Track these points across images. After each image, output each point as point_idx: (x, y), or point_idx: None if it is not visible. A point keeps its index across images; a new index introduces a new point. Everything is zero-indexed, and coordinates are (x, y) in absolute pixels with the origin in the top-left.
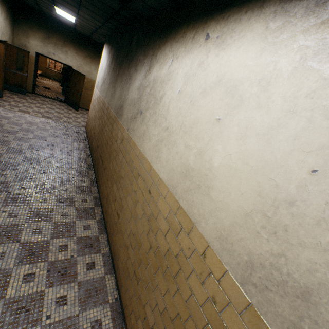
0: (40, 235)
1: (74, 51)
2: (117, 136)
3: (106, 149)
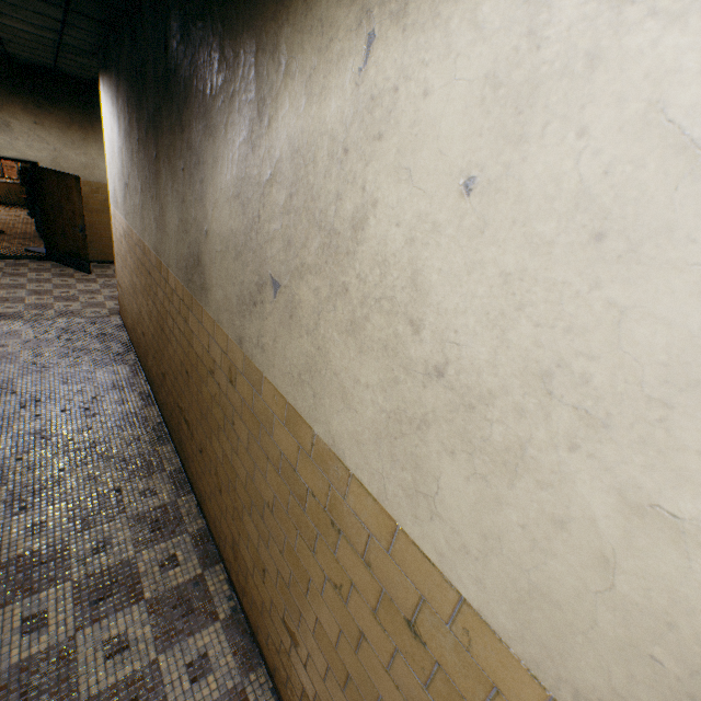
0: None
1: (27, 117)
2: (211, 357)
3: (187, 389)
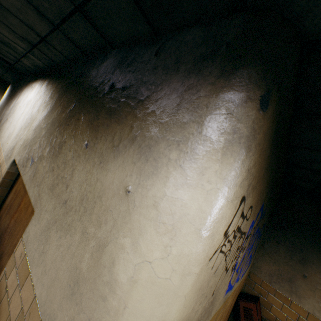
0: None
1: None
2: None
3: None
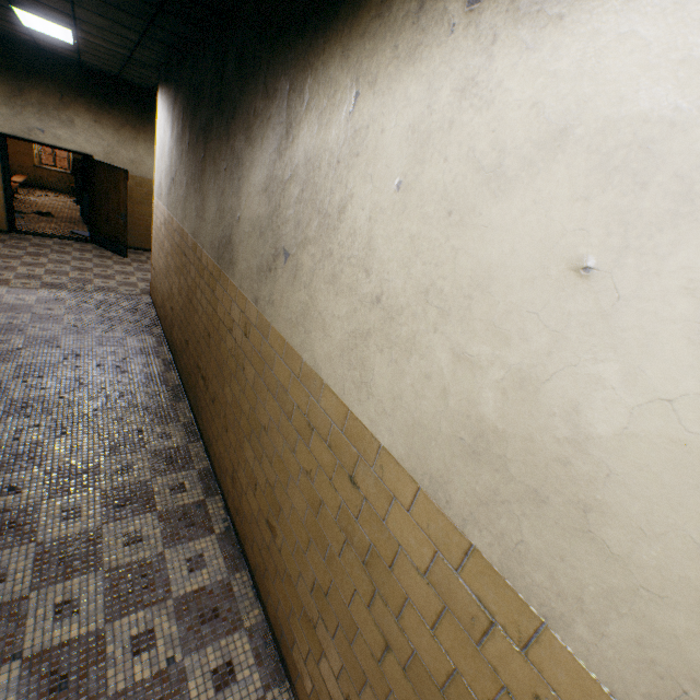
0: (77, 618)
1: (89, 116)
2: (232, 318)
3: (207, 350)
